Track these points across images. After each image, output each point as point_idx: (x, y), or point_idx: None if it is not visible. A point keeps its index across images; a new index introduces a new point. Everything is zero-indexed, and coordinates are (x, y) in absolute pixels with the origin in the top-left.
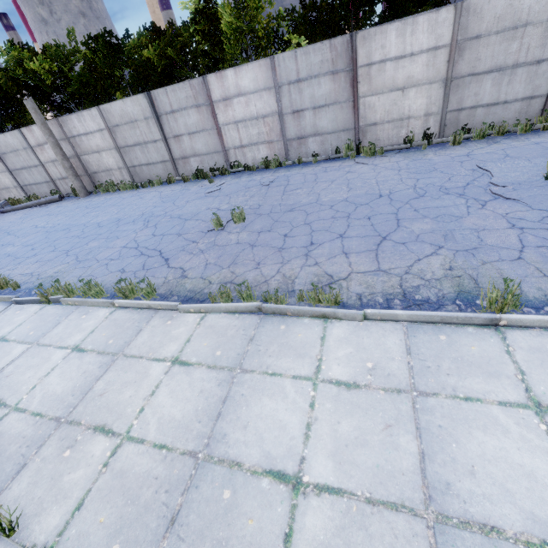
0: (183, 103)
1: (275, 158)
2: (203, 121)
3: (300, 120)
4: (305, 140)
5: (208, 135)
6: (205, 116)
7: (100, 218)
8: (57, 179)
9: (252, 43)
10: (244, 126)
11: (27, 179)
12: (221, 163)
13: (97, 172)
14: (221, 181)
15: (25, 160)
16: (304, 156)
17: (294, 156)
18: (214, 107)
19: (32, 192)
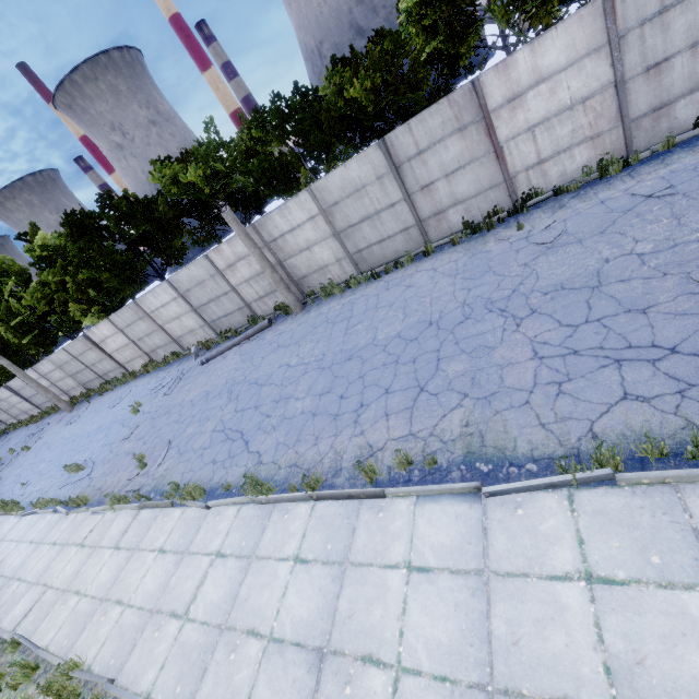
0: (437, 133)
1: (605, 159)
2: (470, 148)
3: (659, 78)
4: (668, 109)
5: (479, 166)
6: (473, 139)
7: (388, 330)
8: (253, 301)
9: (514, 6)
10: (545, 129)
11: (216, 313)
12: (501, 200)
13: (306, 276)
14: (531, 222)
15: (212, 290)
16: (664, 136)
17: (642, 143)
18: (491, 119)
19: (221, 327)
